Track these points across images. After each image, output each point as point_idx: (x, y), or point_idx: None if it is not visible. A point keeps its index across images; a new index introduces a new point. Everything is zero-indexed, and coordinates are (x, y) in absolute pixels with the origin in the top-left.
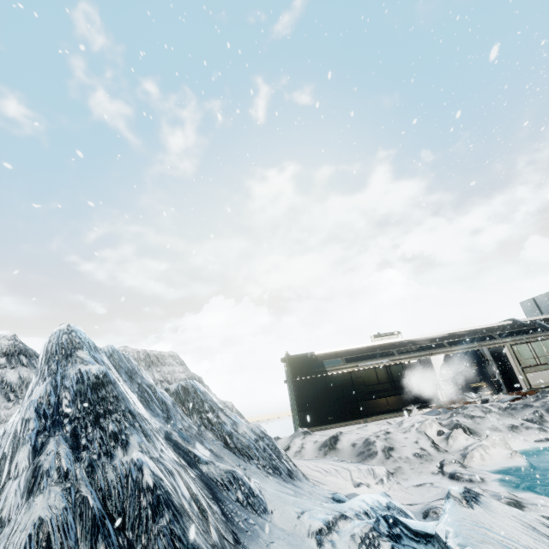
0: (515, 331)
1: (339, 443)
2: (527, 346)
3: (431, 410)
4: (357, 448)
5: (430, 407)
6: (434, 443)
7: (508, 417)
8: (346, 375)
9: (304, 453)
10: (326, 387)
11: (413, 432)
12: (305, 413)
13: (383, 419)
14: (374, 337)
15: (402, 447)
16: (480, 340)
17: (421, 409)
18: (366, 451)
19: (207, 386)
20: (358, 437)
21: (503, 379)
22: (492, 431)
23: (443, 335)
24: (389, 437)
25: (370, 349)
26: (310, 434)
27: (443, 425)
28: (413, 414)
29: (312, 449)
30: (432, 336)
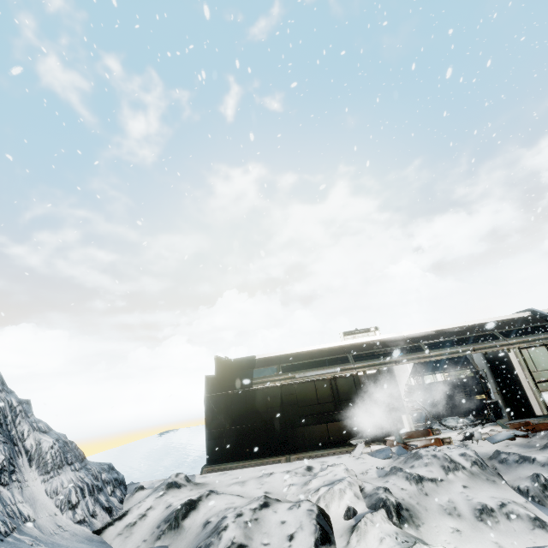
0: (535, 326)
1: (190, 517)
2: (545, 350)
3: (381, 448)
4: (204, 533)
5: (384, 441)
6: (321, 543)
7: (486, 481)
8: (274, 390)
9: (137, 529)
10: (245, 407)
11: (301, 510)
12: (214, 442)
13: (314, 457)
14: (344, 335)
15: (262, 546)
16: (488, 337)
17: (369, 445)
18: (203, 547)
19: (26, 416)
20: (227, 505)
21: (504, 400)
22: (445, 514)
23: (428, 333)
24: (257, 517)
25: (324, 352)
26: (179, 487)
27: (364, 493)
28: (354, 453)
29: (154, 521)
30: (412, 335)
